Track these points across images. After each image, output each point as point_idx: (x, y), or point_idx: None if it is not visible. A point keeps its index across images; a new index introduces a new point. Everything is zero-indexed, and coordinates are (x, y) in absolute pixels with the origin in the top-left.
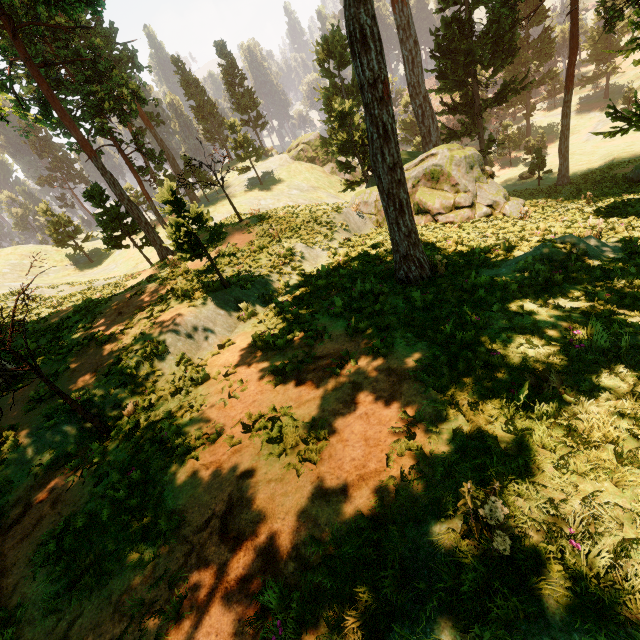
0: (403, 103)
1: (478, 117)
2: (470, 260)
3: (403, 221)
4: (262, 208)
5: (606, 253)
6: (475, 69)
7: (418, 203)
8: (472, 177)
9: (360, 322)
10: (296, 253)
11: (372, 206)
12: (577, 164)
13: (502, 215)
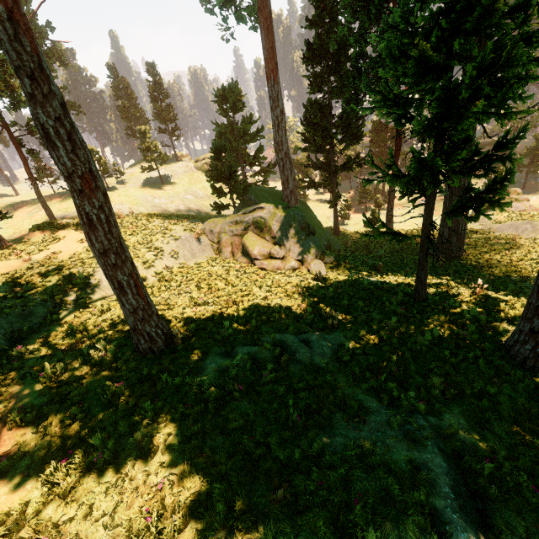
0: (294, 147)
1: (331, 176)
2: (219, 332)
3: (126, 299)
4: (154, 205)
5: (315, 357)
6: (332, 141)
7: (243, 245)
8: (289, 233)
9: (42, 406)
10: (93, 280)
11: (215, 236)
12: (405, 224)
13: (307, 270)
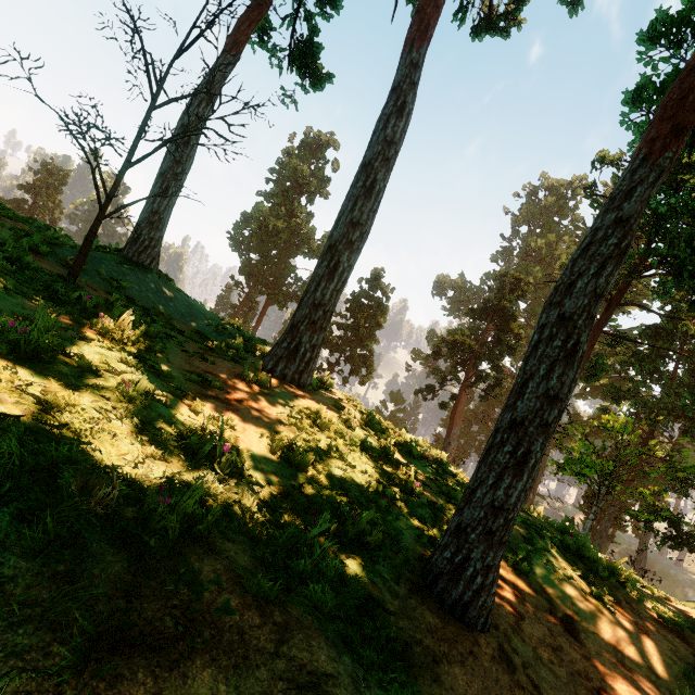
0: None
1: None
2: None
3: None
4: None
5: None
6: None
7: None
8: None
9: None
10: None
11: None
12: None
13: None
